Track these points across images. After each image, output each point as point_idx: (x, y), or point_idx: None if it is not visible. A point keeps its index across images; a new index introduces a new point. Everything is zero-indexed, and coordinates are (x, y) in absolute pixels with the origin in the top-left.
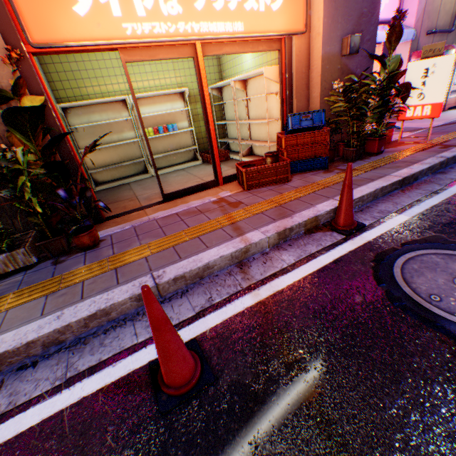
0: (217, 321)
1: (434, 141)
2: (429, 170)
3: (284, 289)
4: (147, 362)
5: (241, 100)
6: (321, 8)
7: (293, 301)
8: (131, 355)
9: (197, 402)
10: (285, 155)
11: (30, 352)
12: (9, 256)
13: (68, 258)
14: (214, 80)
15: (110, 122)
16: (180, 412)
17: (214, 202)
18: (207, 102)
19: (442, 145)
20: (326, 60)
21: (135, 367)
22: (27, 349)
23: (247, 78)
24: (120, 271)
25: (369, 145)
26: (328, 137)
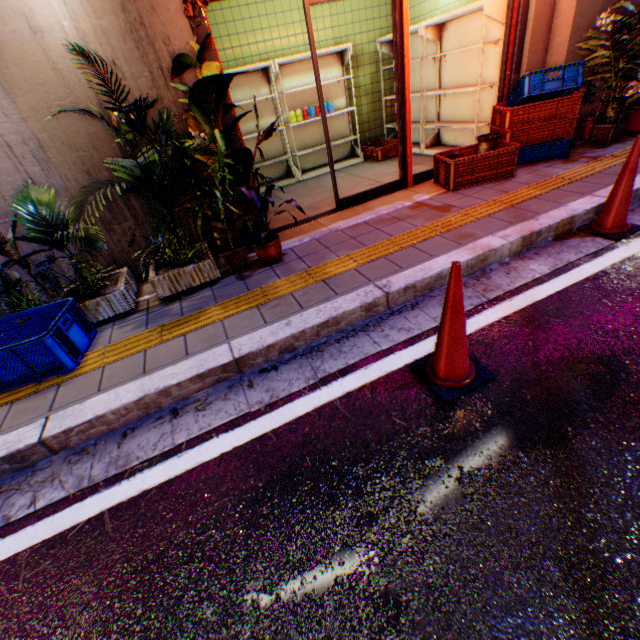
0: (469, 331)
1: None
2: None
3: (545, 299)
4: (403, 365)
5: (428, 59)
6: None
7: (561, 310)
8: (380, 360)
9: (479, 394)
10: (507, 139)
11: (268, 357)
12: (195, 269)
13: (253, 274)
14: (384, 30)
15: (246, 104)
16: (464, 401)
17: (411, 208)
18: (406, 62)
19: None
20: None
21: (390, 369)
22: (266, 353)
23: (447, 21)
24: (330, 283)
25: (634, 120)
26: (577, 108)
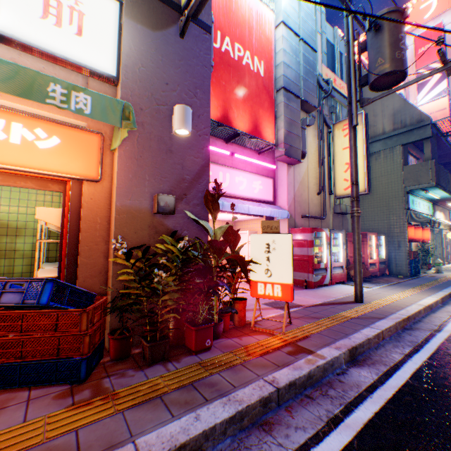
0: None
1: (293, 333)
2: (239, 420)
3: None
4: None
5: None
6: (117, 160)
7: None
8: None
9: None
10: None
11: None
12: None
13: None
14: None
15: None
16: None
17: None
18: None
19: (294, 345)
20: (127, 213)
21: None
22: None
23: None
24: None
25: (189, 334)
26: (85, 321)
